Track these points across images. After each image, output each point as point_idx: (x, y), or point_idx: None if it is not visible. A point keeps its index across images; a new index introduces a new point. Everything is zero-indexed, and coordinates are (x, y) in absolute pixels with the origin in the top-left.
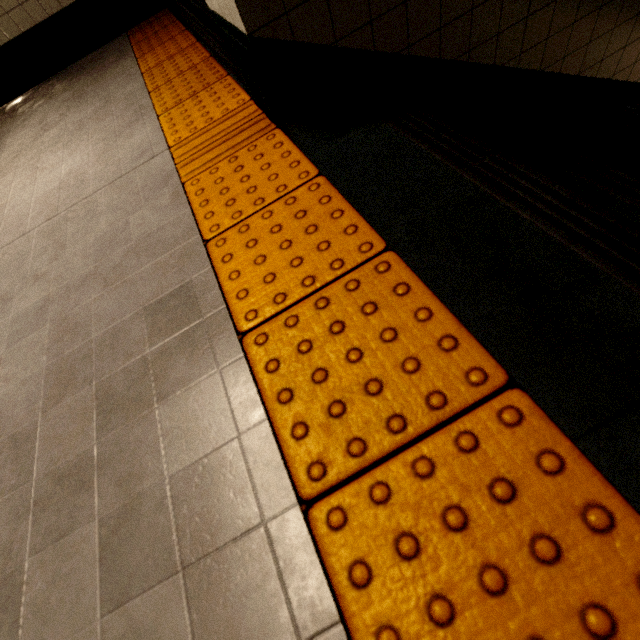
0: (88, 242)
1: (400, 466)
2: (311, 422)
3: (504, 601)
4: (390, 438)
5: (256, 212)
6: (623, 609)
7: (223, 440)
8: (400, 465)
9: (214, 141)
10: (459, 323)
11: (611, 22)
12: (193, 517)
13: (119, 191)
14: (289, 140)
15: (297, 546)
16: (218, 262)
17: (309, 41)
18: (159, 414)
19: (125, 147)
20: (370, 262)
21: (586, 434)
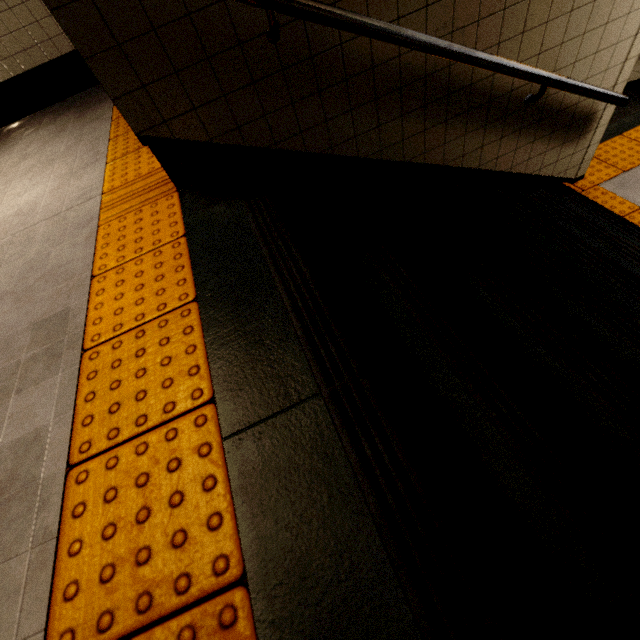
0: (18, 265)
1: (130, 447)
2: (97, 415)
3: (142, 527)
4: (134, 429)
5: (133, 259)
6: (194, 532)
7: (42, 423)
8: (131, 446)
9: (133, 194)
10: (206, 358)
11: (461, 130)
12: (4, 472)
13: (55, 225)
14: (179, 203)
15: (54, 493)
16: (93, 294)
17: (187, 139)
18: (12, 402)
19: (74, 187)
20: (181, 308)
21: (231, 435)
